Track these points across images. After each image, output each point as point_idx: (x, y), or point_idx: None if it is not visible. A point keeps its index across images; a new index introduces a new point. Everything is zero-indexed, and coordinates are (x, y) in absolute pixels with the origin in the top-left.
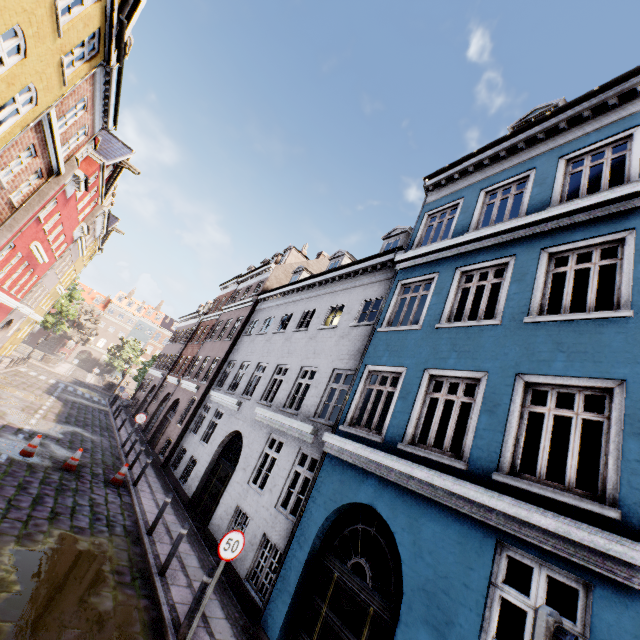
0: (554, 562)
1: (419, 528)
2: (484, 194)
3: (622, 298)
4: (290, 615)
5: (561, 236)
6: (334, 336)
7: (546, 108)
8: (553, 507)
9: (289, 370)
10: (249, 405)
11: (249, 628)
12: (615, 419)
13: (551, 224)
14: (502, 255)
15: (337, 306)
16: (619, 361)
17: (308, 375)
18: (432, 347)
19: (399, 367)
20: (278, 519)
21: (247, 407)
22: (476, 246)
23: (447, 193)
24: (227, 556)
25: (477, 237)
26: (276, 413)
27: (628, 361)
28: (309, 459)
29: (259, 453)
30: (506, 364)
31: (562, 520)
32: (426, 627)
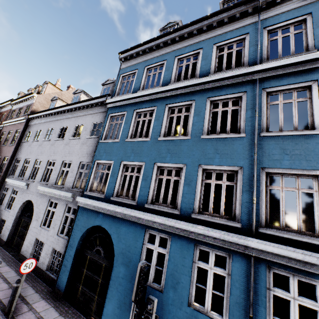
0: (162, 232)
1: (120, 231)
2: (146, 69)
3: (189, 131)
4: (70, 278)
5: (173, 99)
6: (79, 143)
7: (174, 23)
8: (163, 213)
9: (56, 163)
10: (34, 185)
11: (50, 290)
12: (182, 179)
13: (170, 93)
14: (152, 106)
15: (79, 125)
16: (185, 157)
17: (67, 165)
18: (124, 151)
19: (110, 161)
20: (59, 240)
21: (33, 186)
22: (142, 99)
23: (130, 65)
24: (27, 271)
25: (142, 95)
26: (51, 188)
27: (187, 157)
28: (72, 209)
29: (44, 210)
30: (151, 159)
31: (164, 218)
32: (122, 265)
